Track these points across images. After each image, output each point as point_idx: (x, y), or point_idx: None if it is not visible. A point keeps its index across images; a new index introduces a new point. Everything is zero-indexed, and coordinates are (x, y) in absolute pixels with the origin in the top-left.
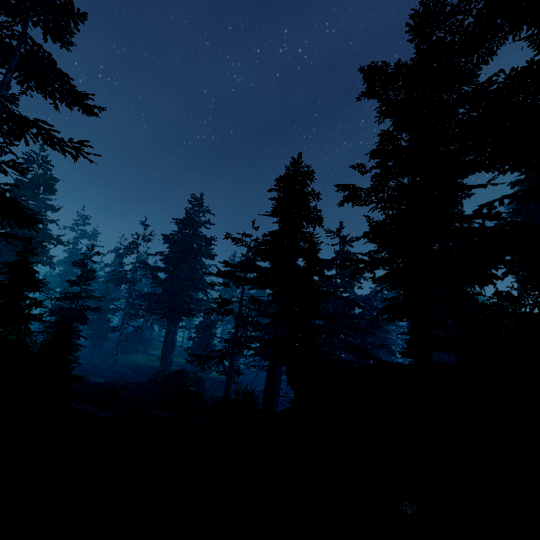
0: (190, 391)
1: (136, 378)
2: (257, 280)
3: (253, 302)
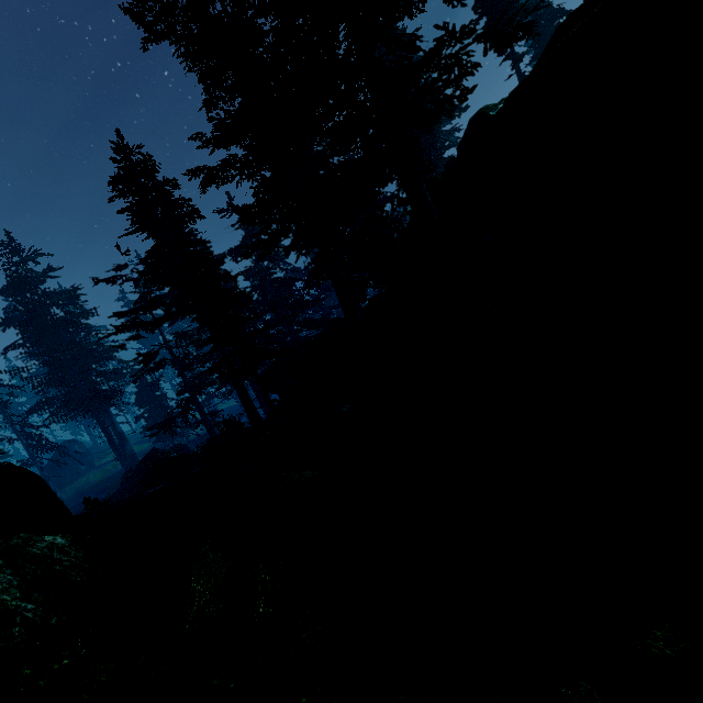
0: (173, 457)
1: (103, 497)
2: (168, 315)
3: (182, 338)
